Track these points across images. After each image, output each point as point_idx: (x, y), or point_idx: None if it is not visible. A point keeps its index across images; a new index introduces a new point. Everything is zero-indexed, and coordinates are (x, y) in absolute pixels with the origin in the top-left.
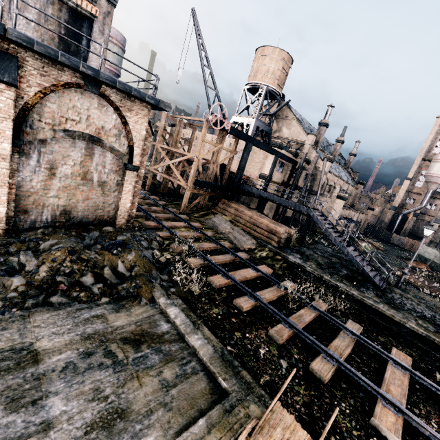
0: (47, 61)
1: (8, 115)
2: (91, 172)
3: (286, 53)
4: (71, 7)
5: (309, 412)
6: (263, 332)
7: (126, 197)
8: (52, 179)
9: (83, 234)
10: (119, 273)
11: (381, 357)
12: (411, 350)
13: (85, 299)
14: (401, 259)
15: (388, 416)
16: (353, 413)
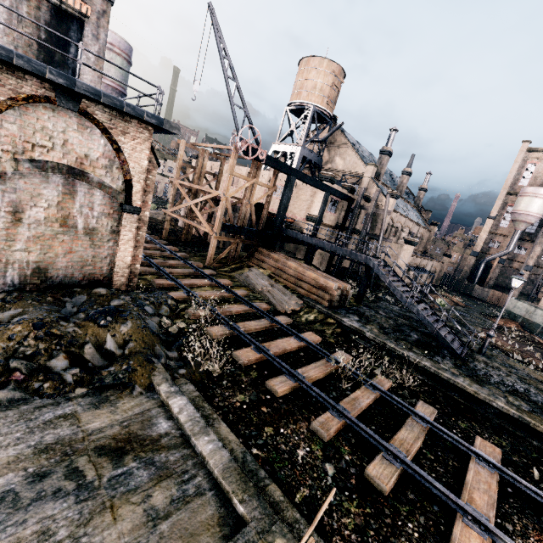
0: (0, 66)
1: None
2: (73, 216)
3: (336, 65)
4: (53, 4)
5: (362, 540)
6: (304, 425)
7: (124, 248)
8: (17, 226)
9: (63, 300)
10: (108, 351)
11: (462, 450)
12: (500, 437)
13: (51, 391)
14: (485, 317)
15: (471, 539)
16: (423, 537)
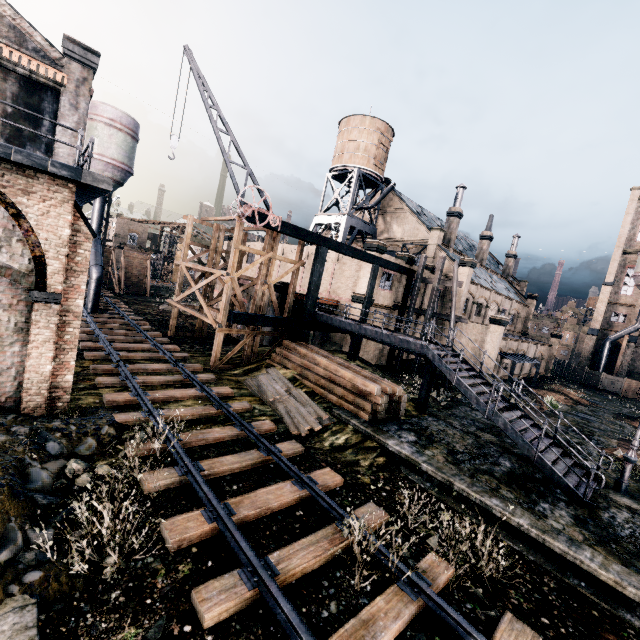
0: None
1: None
2: None
3: (381, 122)
4: (22, 74)
5: None
6: None
7: (39, 354)
8: None
9: None
10: None
11: None
12: None
13: None
14: (622, 420)
15: None
16: None
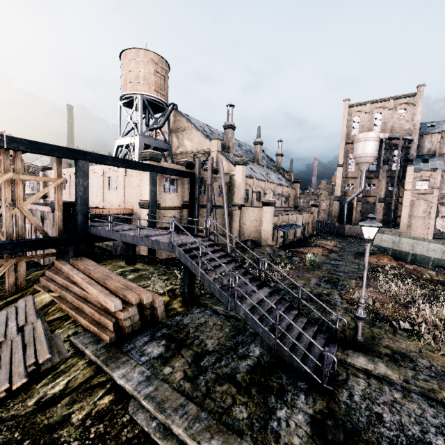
0: None
1: None
2: None
3: (154, 54)
4: None
5: None
6: None
7: None
8: None
9: None
10: None
11: None
12: None
13: None
14: (358, 258)
15: None
16: None
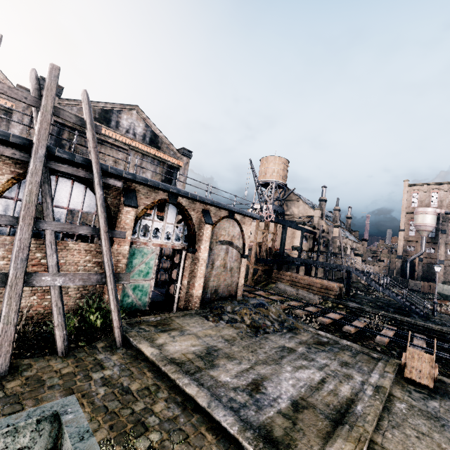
0: (217, 209)
1: (208, 239)
2: (227, 262)
3: (284, 159)
4: (169, 164)
5: None
6: (371, 341)
7: (241, 276)
8: (212, 270)
9: (233, 302)
10: (275, 319)
11: (445, 349)
12: None
13: (277, 330)
14: (426, 299)
15: None
16: (443, 367)
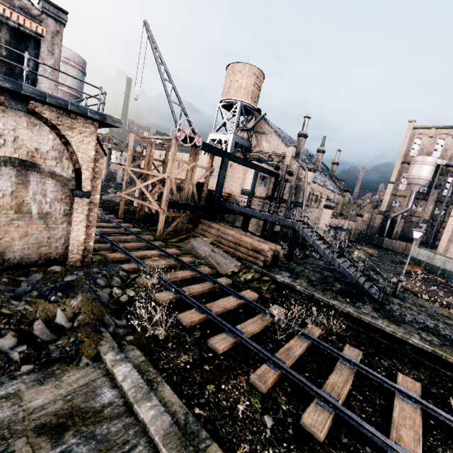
0: None
1: None
2: (27, 203)
3: (256, 69)
4: (12, 26)
5: None
6: (243, 379)
7: (77, 229)
8: None
9: (18, 279)
10: (57, 325)
11: (387, 388)
12: (419, 371)
13: None
14: (395, 264)
15: None
16: None
